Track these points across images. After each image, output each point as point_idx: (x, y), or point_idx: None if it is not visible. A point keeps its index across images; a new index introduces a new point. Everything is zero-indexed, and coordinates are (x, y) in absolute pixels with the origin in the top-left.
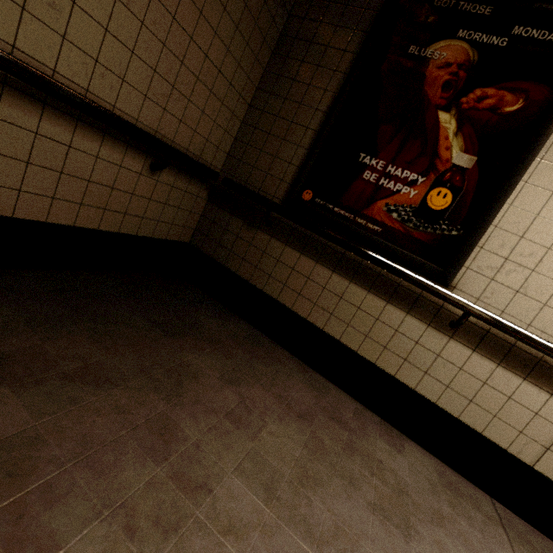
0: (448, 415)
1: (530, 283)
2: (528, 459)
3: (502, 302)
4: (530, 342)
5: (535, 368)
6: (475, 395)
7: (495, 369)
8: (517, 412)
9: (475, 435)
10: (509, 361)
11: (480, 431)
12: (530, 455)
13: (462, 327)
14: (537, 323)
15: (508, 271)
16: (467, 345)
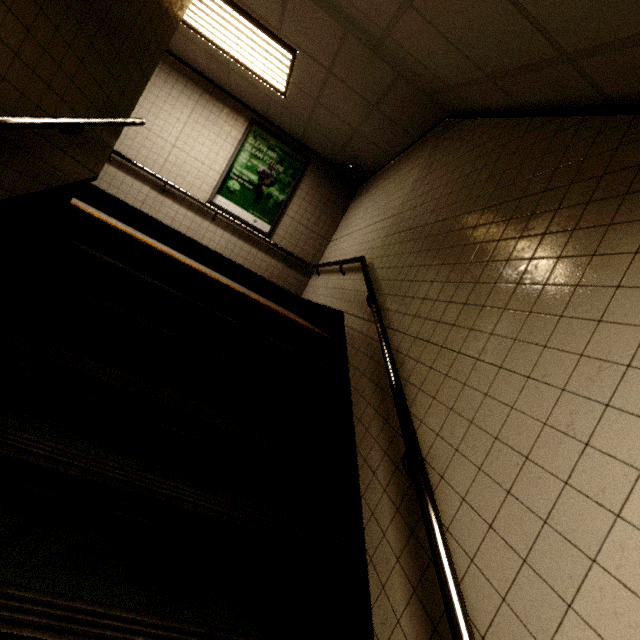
0: (112, 196)
1: (134, 145)
2: (139, 208)
3: (126, 152)
4: (130, 162)
5: (138, 176)
6: (120, 187)
7: (126, 177)
8: (134, 192)
9: (122, 202)
10: (130, 174)
11: (123, 200)
12: (139, 206)
13: (113, 161)
14: (137, 160)
15: (126, 140)
16: (116, 168)
